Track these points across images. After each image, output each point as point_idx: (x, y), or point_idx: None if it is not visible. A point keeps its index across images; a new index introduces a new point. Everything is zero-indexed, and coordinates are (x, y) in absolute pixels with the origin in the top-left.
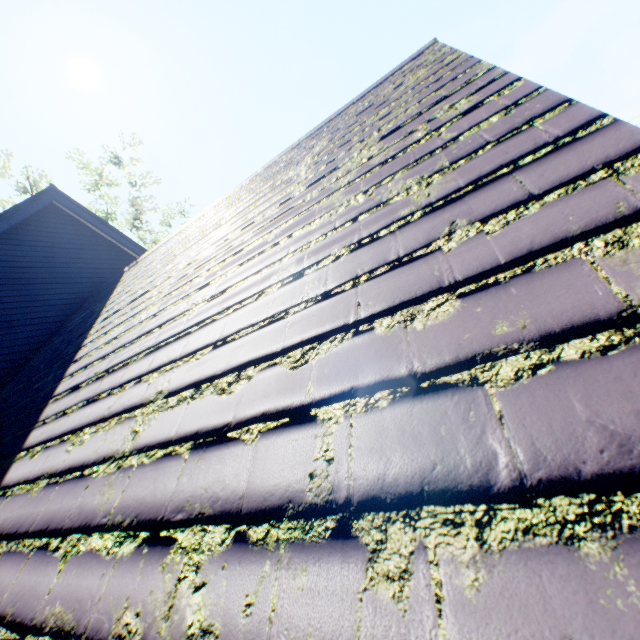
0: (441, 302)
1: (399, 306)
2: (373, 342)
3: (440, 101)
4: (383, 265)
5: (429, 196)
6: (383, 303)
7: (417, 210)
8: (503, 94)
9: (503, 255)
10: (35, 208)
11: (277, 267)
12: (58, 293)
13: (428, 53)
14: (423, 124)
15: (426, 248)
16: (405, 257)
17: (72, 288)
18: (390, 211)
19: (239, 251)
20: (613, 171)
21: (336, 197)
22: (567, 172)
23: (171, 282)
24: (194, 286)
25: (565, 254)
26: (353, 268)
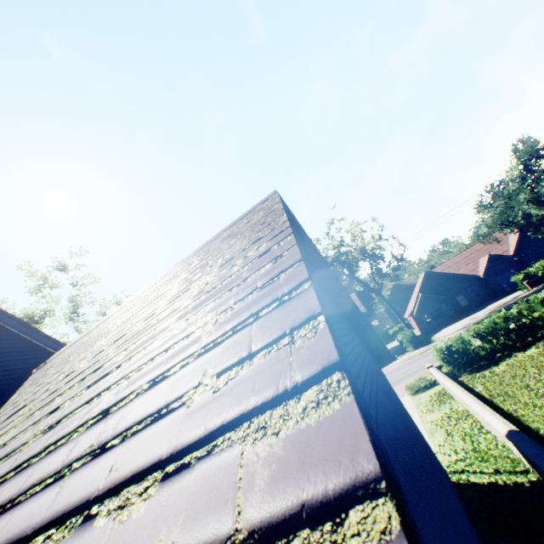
0: (151, 483)
1: (128, 481)
2: (86, 538)
3: (256, 241)
4: (150, 414)
5: (210, 335)
6: (123, 472)
7: (198, 349)
8: (280, 244)
9: (208, 424)
10: None
11: (103, 397)
12: None
13: (270, 199)
14: (241, 259)
15: (180, 399)
16: (165, 408)
17: None
18: (187, 345)
19: (99, 367)
20: (291, 338)
21: (173, 320)
22: (274, 331)
23: (44, 397)
24: (51, 407)
25: (235, 434)
26: (135, 413)
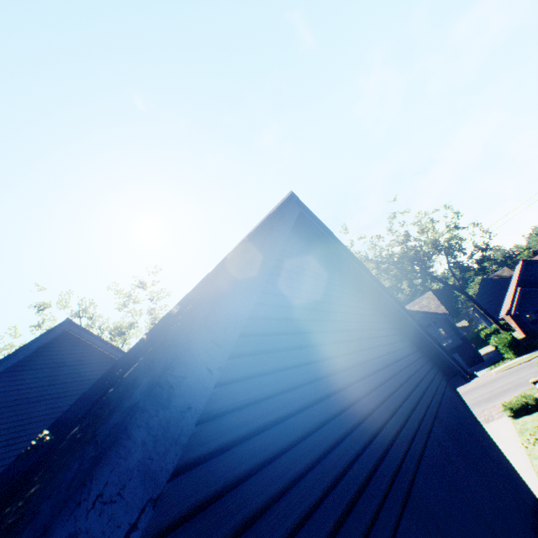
0: None
1: None
2: None
3: None
4: None
5: None
6: None
7: None
8: None
9: None
10: (49, 338)
11: None
12: (49, 408)
13: None
14: None
15: None
16: None
17: (62, 401)
18: None
19: None
20: None
21: None
22: None
23: None
24: None
25: None
26: None
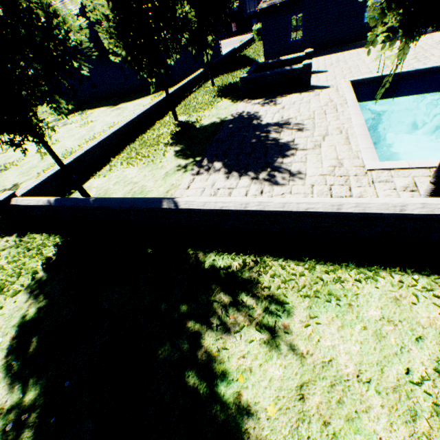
0: None
1: None
2: None
3: None
4: None
5: None
6: None
7: None
8: None
9: None
10: None
11: None
12: None
13: None
14: None
15: None
16: None
17: None
18: None
19: None
20: None
21: None
22: None
23: None
24: None
25: None
26: None
